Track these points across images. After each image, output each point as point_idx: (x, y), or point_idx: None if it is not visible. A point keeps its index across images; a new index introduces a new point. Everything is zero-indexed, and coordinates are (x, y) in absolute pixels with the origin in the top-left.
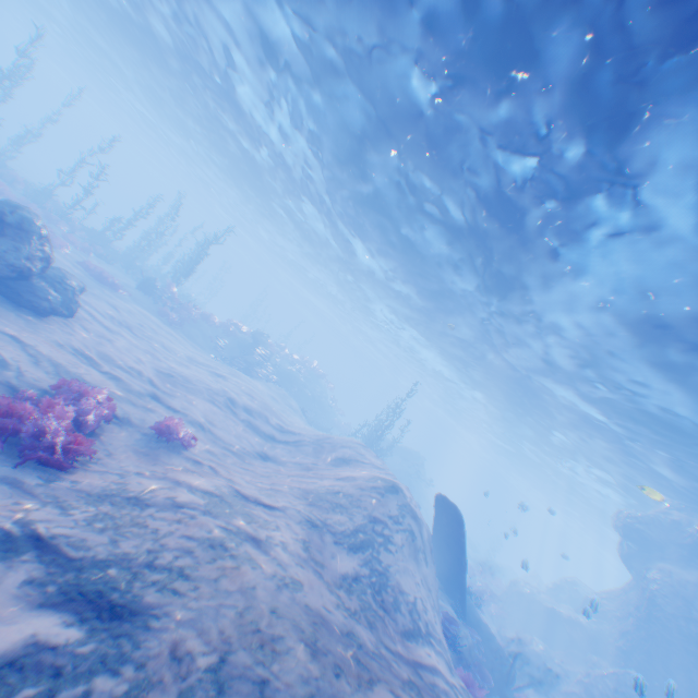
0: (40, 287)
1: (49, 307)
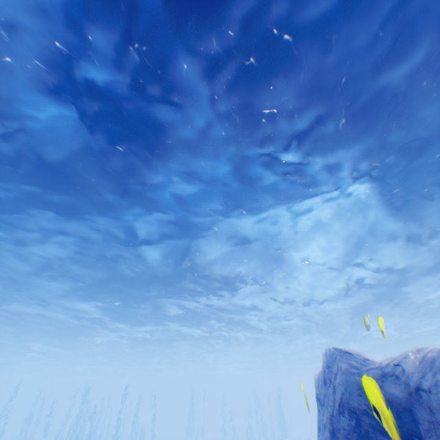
0: None
1: None
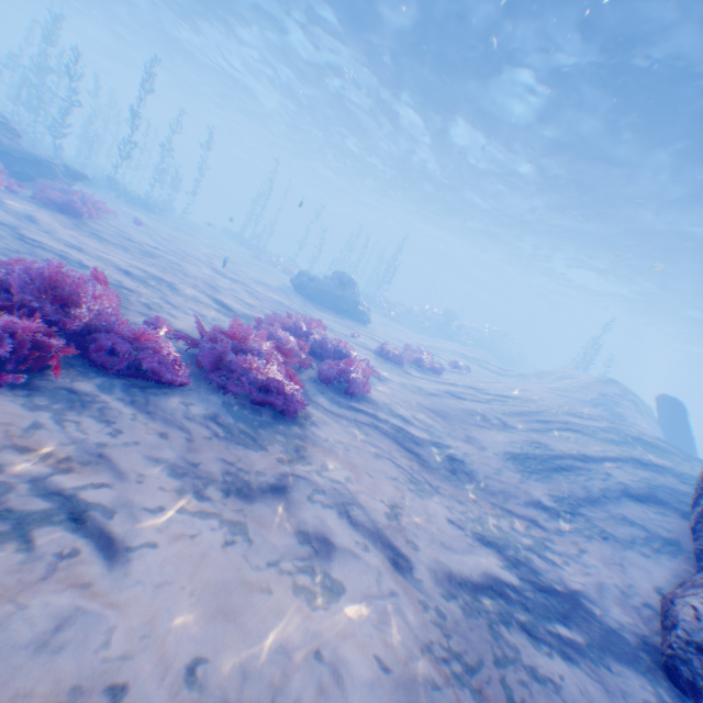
0: (361, 310)
1: (367, 319)
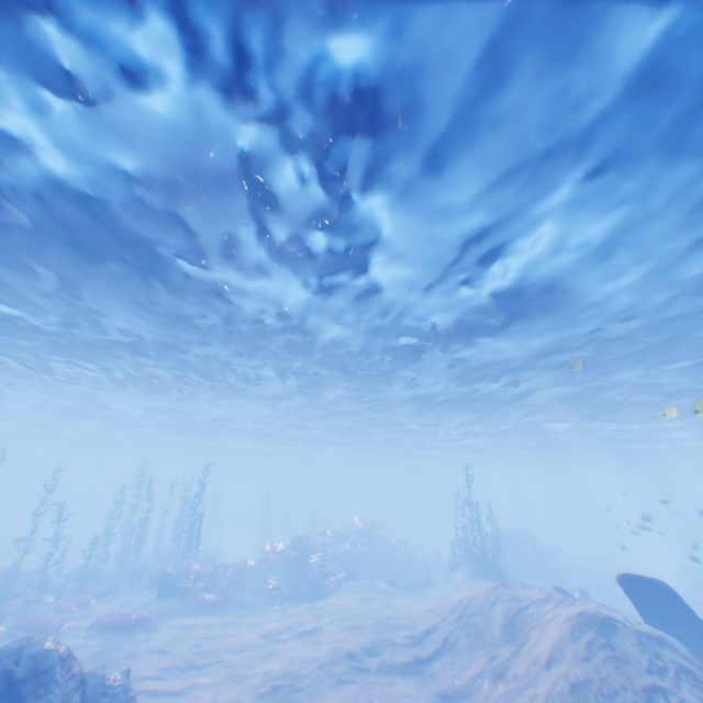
0: None
1: None
